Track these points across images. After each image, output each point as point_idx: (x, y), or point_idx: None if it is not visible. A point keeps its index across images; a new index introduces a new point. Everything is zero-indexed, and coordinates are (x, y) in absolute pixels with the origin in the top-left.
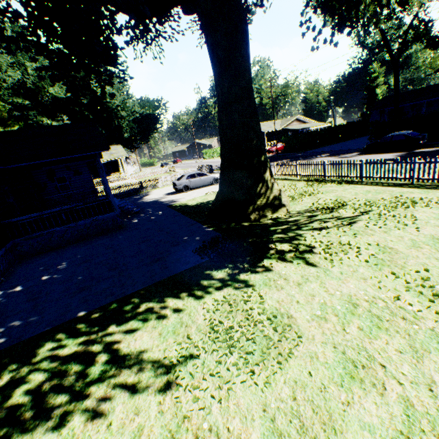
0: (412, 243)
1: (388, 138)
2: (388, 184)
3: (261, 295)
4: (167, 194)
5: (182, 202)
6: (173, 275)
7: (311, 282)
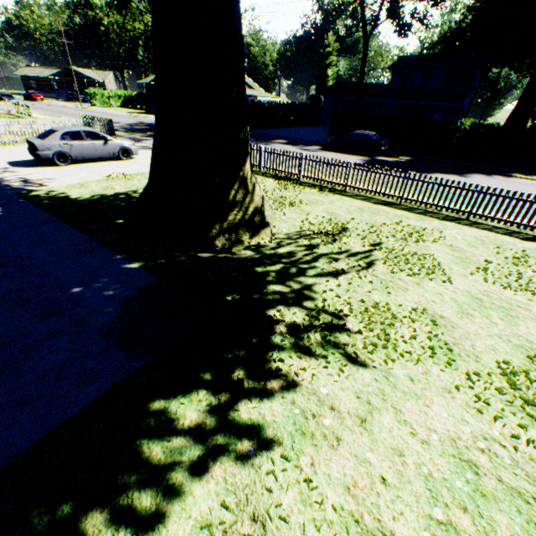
0: (458, 306)
1: (354, 136)
2: (376, 200)
3: (310, 478)
4: (14, 163)
5: (56, 189)
6: (50, 432)
7: (380, 410)
